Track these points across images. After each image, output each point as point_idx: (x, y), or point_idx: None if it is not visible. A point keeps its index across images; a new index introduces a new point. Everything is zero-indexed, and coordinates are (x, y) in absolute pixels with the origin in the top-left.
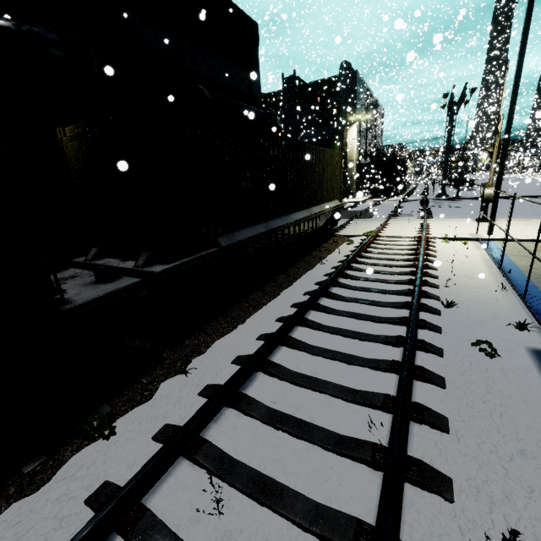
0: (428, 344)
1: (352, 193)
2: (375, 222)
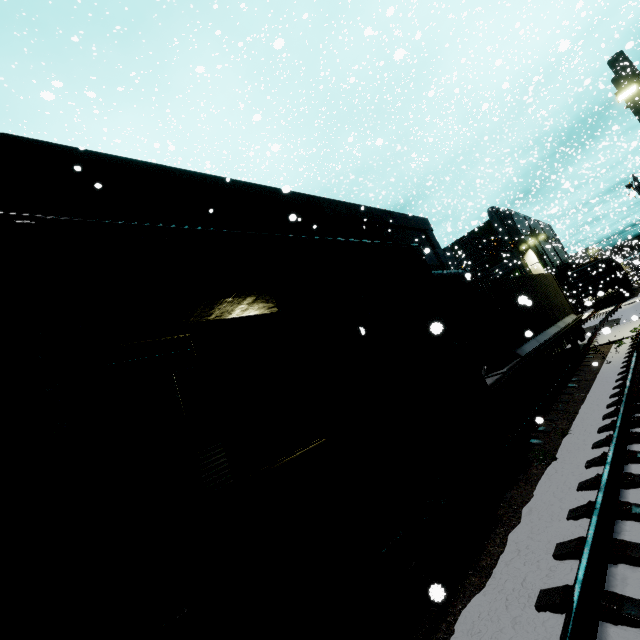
0: None
1: None
2: (631, 324)
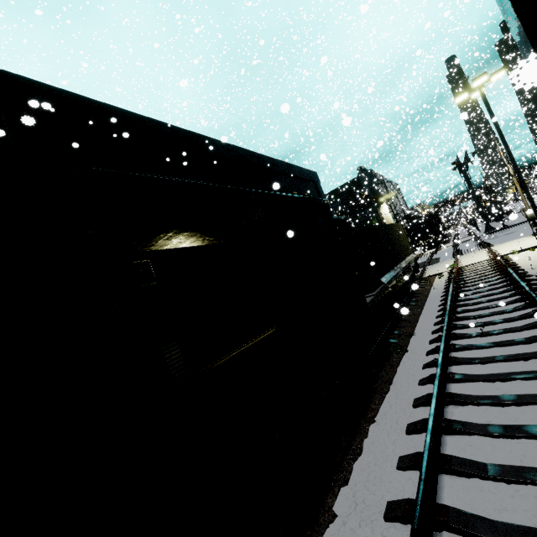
0: (536, 287)
1: None
2: (447, 262)
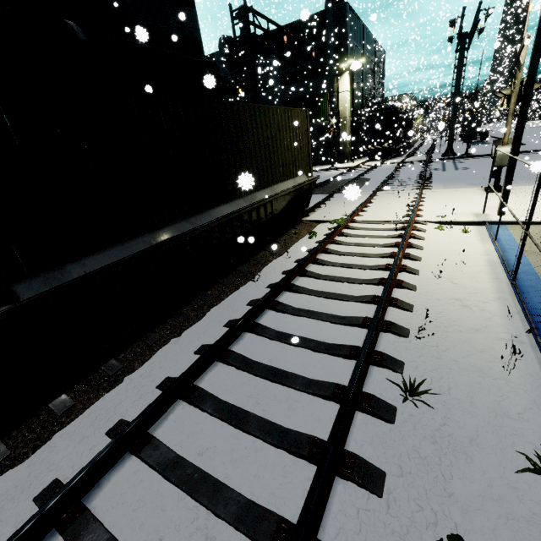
0: None
1: (347, 157)
2: (359, 198)
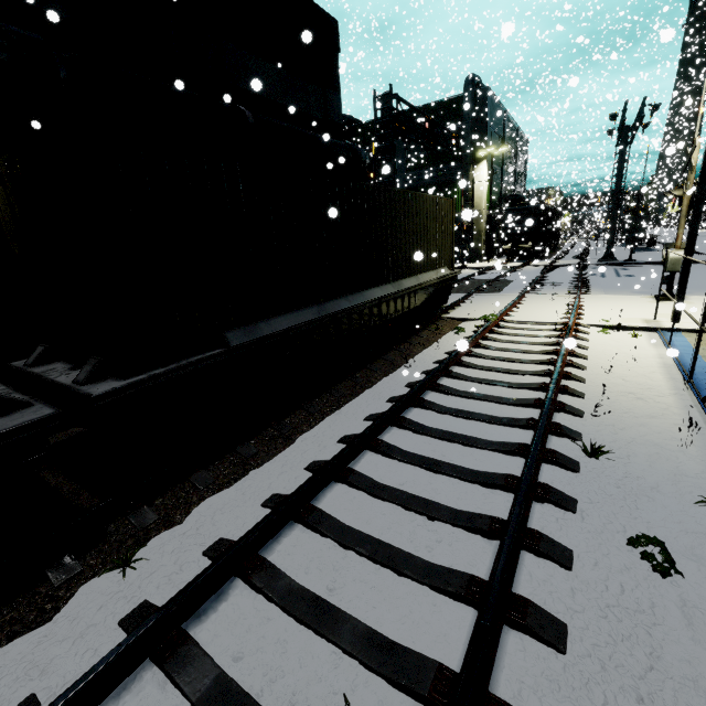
0: (546, 540)
1: (480, 256)
2: (504, 299)
